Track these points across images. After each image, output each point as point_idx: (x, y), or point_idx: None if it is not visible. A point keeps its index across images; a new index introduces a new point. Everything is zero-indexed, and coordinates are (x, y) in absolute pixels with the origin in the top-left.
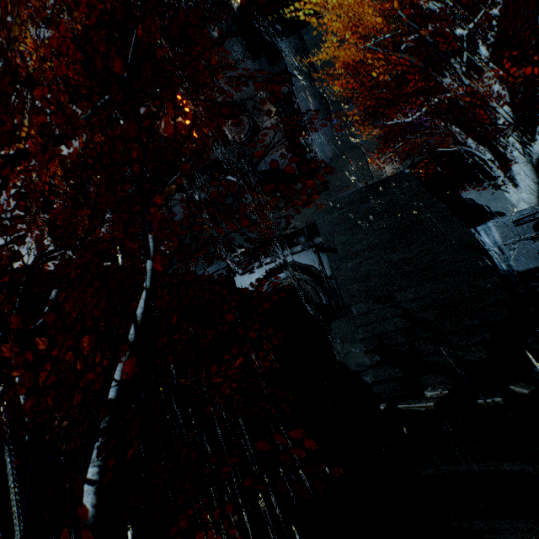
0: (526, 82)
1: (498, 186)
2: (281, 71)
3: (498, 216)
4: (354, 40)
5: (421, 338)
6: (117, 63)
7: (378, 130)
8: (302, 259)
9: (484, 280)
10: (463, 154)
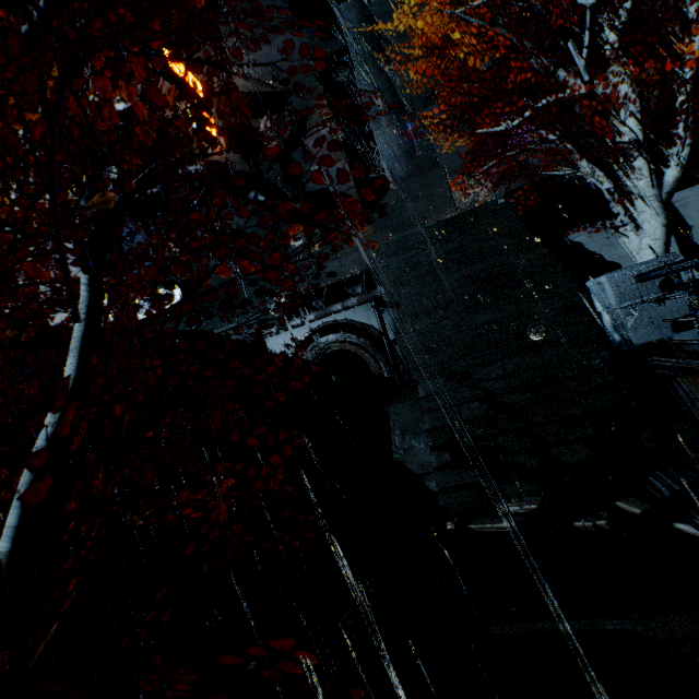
0: (661, 88)
1: (615, 228)
2: (339, 49)
3: (613, 267)
4: (441, 11)
5: (506, 431)
6: (98, 17)
7: (466, 143)
8: (358, 317)
9: (591, 354)
10: (574, 182)
